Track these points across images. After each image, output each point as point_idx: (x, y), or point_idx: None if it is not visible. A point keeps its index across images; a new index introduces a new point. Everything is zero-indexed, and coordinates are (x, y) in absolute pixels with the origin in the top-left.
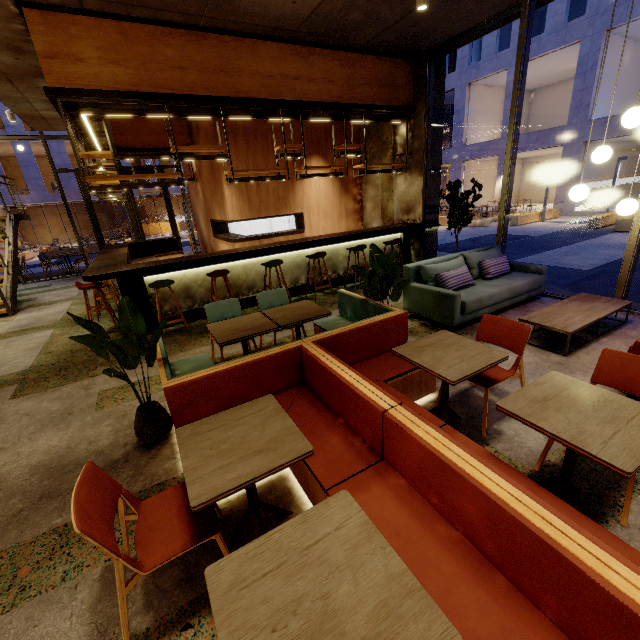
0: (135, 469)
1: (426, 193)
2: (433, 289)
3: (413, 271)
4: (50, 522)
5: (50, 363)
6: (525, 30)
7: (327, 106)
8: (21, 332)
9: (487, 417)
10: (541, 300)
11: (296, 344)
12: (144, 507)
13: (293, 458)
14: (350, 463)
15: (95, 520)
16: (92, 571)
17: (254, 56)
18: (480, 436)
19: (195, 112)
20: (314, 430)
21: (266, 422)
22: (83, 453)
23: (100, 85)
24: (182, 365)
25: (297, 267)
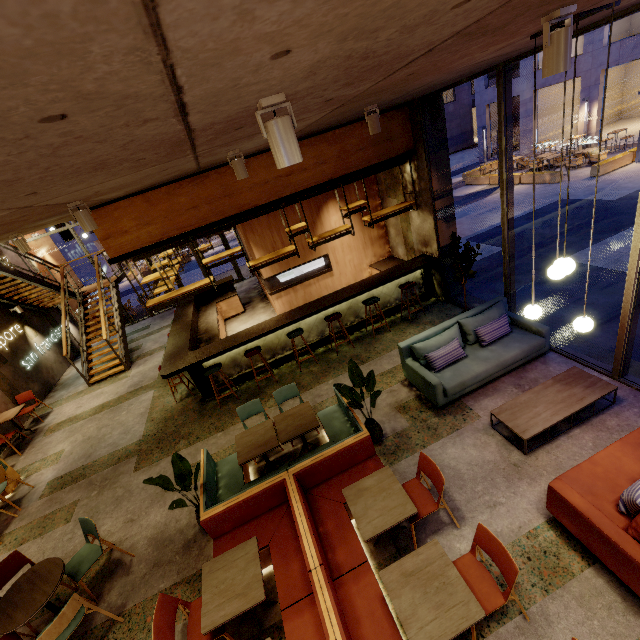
0: (199, 549)
1: (439, 231)
2: (420, 373)
3: (406, 349)
4: (159, 586)
5: (153, 433)
6: (502, 96)
7: (322, 186)
8: (135, 393)
9: (426, 529)
10: (545, 358)
11: (282, 476)
12: (192, 607)
13: (253, 605)
14: (299, 590)
15: (164, 631)
16: (178, 625)
17: (249, 172)
18: (413, 549)
19: (213, 230)
20: (287, 554)
21: (247, 567)
22: (173, 530)
23: (142, 243)
24: (223, 467)
25: (321, 322)
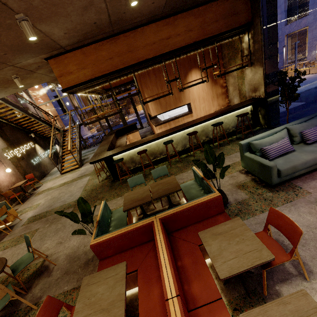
0: (93, 266)
1: (266, 77)
2: (257, 160)
3: (245, 146)
4: (64, 288)
5: (84, 196)
6: None
7: (189, 46)
8: (80, 177)
9: (273, 276)
10: None
11: (151, 219)
12: (73, 310)
13: None
14: (157, 314)
15: None
16: None
17: (143, 36)
18: (262, 294)
19: (121, 76)
20: (150, 279)
21: (114, 285)
22: (81, 252)
23: (80, 80)
24: (115, 214)
25: (184, 138)
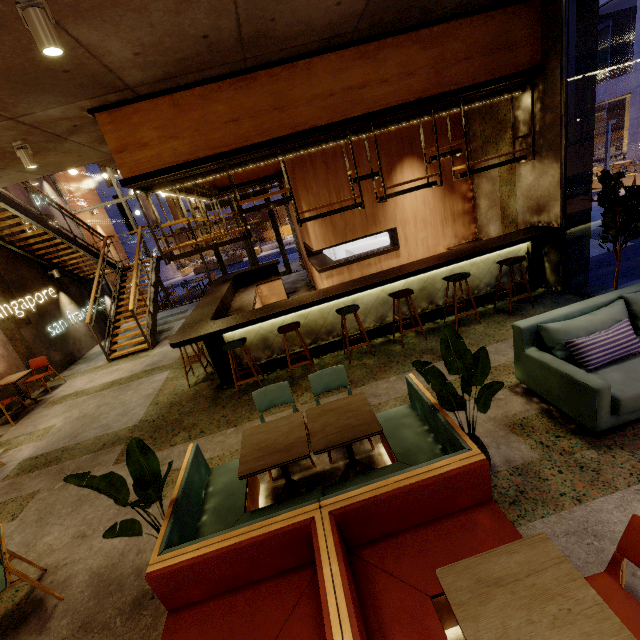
0: (154, 615)
1: (566, 185)
2: (560, 368)
3: (528, 332)
4: None
5: (152, 419)
6: None
7: (406, 107)
8: (149, 372)
9: None
10: None
11: (308, 513)
12: None
13: None
14: None
15: None
16: None
17: (310, 78)
18: None
19: (255, 160)
20: None
21: None
22: (128, 567)
23: (163, 163)
24: (218, 476)
25: (382, 303)
